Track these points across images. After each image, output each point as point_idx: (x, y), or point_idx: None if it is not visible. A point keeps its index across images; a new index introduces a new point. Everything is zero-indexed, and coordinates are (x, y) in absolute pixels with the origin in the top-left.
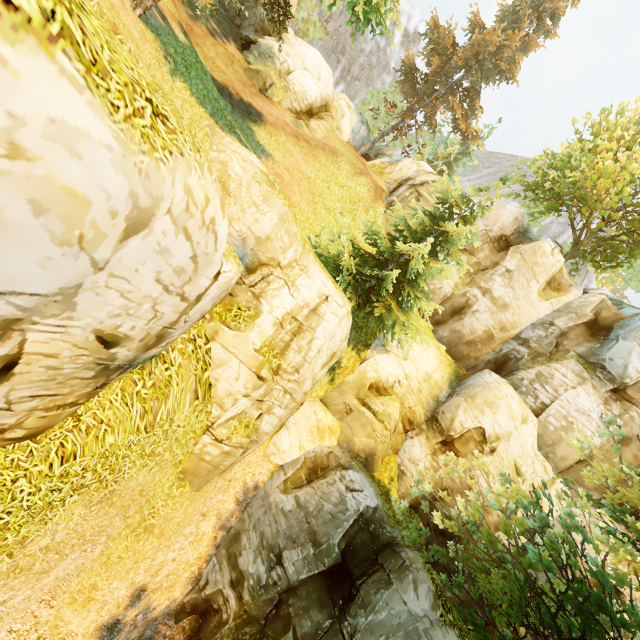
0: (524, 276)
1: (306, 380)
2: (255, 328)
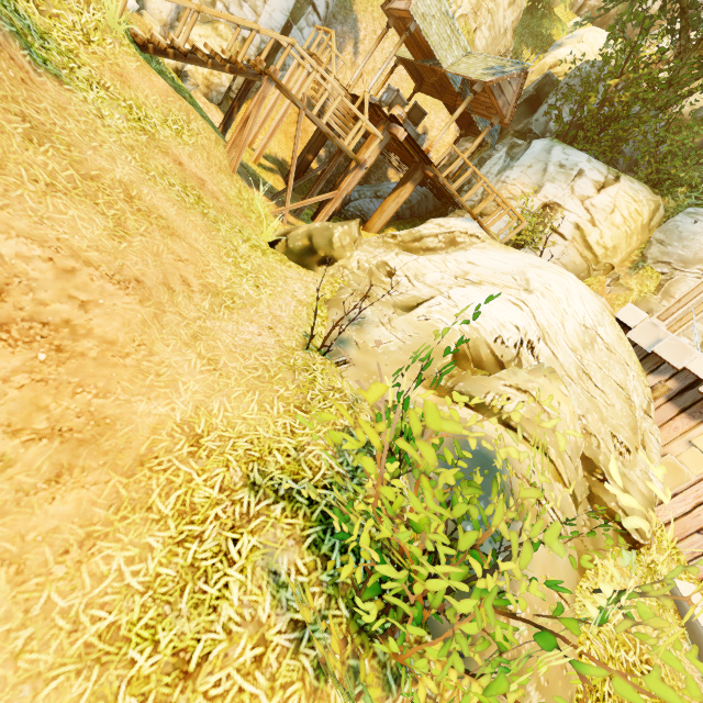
0: None
1: (499, 10)
2: None
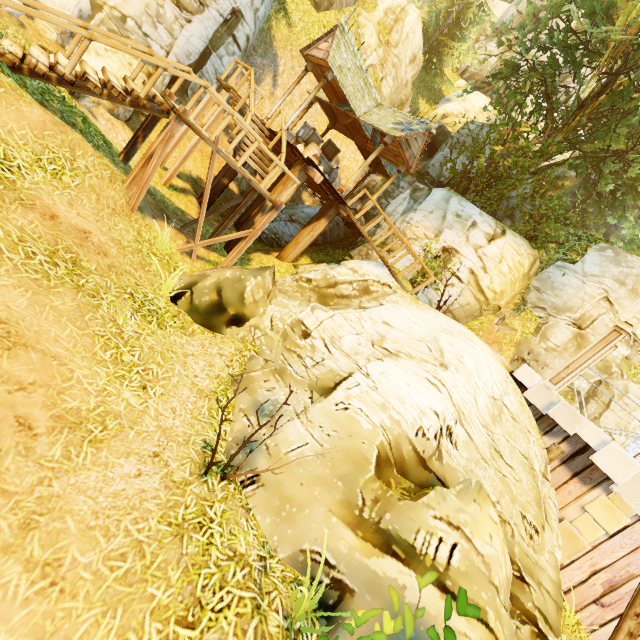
0: None
1: (402, 65)
2: (377, 11)
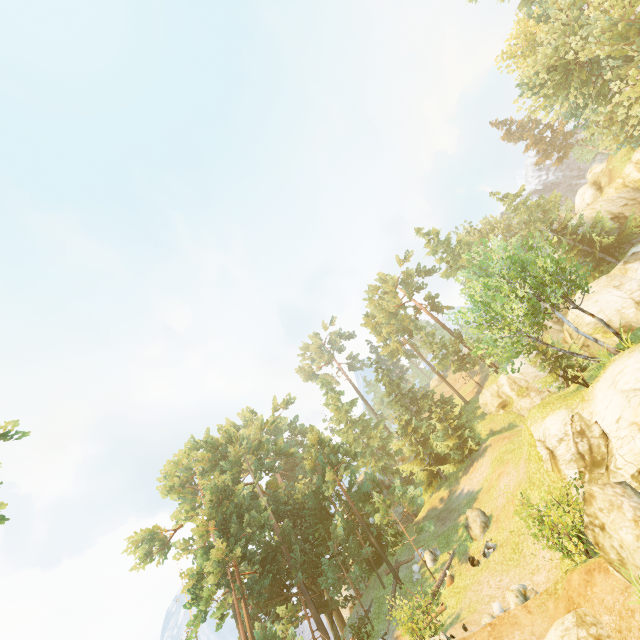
0: None
1: None
2: None
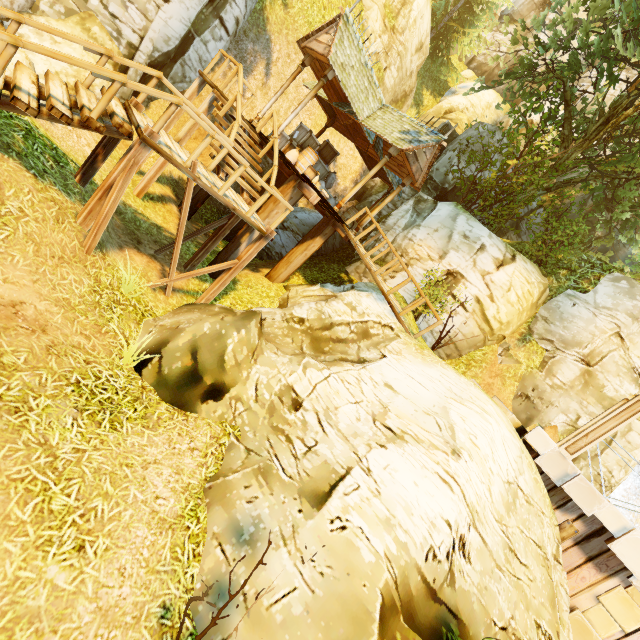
0: None
1: (407, 54)
2: None
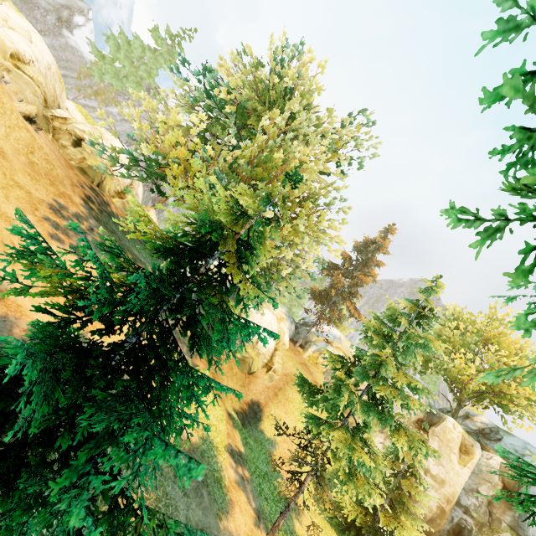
0: (445, 452)
1: None
2: None
